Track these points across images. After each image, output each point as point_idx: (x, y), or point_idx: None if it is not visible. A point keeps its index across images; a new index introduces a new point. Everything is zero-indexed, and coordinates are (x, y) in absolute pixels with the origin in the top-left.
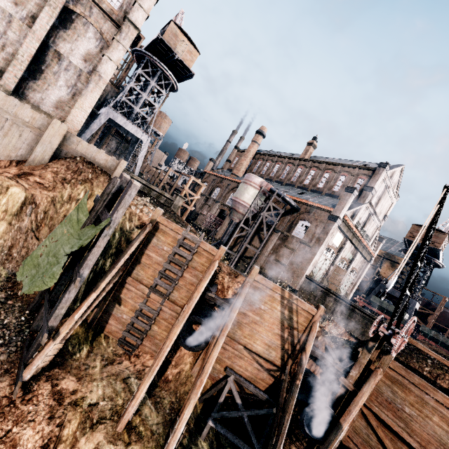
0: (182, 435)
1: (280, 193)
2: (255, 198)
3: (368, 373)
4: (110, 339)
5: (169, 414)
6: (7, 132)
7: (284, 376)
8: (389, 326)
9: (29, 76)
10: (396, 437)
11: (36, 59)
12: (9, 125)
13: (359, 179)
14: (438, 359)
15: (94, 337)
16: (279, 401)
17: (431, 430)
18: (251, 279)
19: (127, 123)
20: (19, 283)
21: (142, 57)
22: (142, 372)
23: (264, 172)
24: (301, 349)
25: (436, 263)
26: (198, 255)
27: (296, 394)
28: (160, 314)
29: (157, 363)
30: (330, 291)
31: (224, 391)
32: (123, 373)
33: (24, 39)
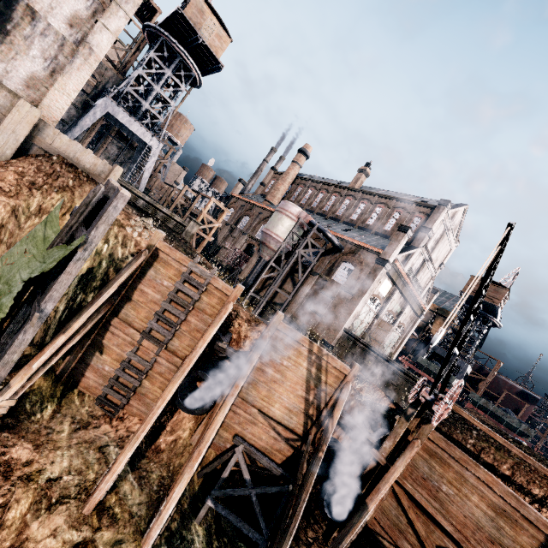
0: (170, 518)
1: (321, 227)
2: (290, 231)
3: (405, 445)
4: (86, 396)
5: (157, 492)
6: None
7: (305, 447)
8: (431, 390)
9: None
10: (429, 519)
11: None
12: None
13: (416, 217)
14: (484, 430)
15: (64, 394)
16: (297, 477)
17: (468, 511)
18: (273, 328)
19: (131, 121)
20: None
21: (156, 37)
22: (126, 440)
23: (305, 202)
24: (328, 414)
25: (493, 322)
26: (208, 294)
27: (317, 469)
28: (154, 367)
29: (143, 427)
30: (371, 348)
31: (230, 464)
32: (99, 440)
33: None
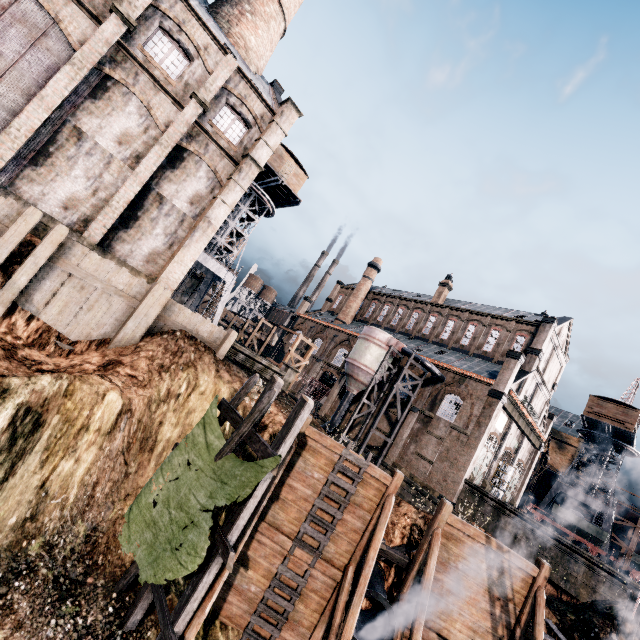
0: None
1: (417, 356)
2: (381, 361)
3: None
4: (230, 629)
5: None
6: (93, 304)
7: None
8: None
9: (120, 225)
10: None
11: (132, 205)
12: (97, 295)
13: (518, 336)
14: None
15: (206, 629)
16: None
17: None
18: (442, 522)
19: (207, 258)
20: (100, 541)
21: None
22: None
23: (382, 319)
24: (523, 634)
25: (628, 450)
26: (364, 484)
27: None
28: (308, 583)
29: None
30: (506, 506)
31: None
32: None
33: (122, 182)
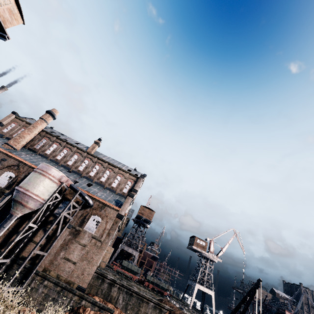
0: None
1: (81, 192)
2: (53, 193)
3: None
4: None
5: None
6: None
7: None
8: None
9: None
10: None
11: None
12: None
13: (129, 181)
14: None
15: None
16: None
17: None
18: None
19: None
20: None
21: None
22: None
23: (50, 153)
24: None
25: (146, 226)
26: None
27: None
28: None
29: None
30: (116, 282)
31: None
32: None
33: None
